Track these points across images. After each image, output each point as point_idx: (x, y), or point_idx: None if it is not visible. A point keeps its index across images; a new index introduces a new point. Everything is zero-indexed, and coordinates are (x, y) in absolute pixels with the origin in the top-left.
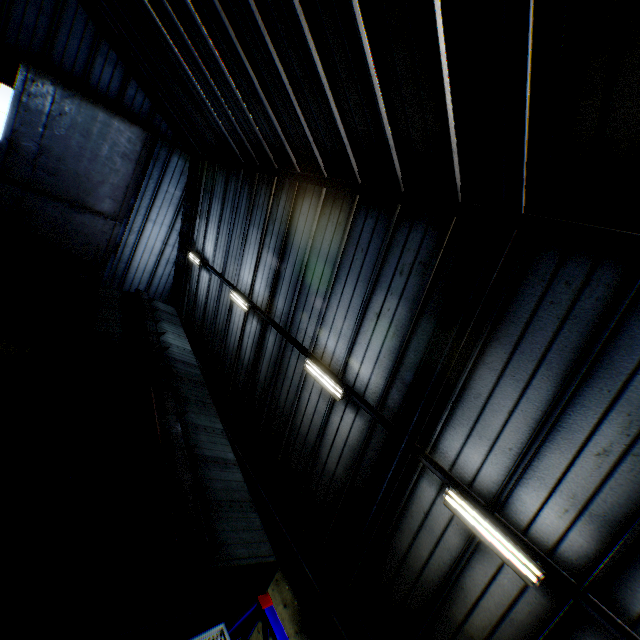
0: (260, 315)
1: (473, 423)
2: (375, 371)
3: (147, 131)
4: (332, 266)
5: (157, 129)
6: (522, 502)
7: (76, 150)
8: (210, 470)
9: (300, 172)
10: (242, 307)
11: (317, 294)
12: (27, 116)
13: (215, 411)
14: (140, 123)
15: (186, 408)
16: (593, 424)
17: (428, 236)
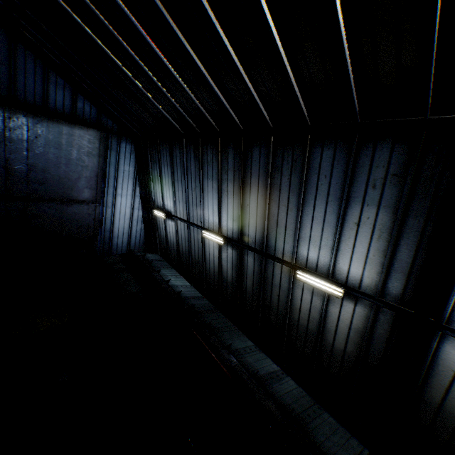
0: (236, 244)
1: None
2: (366, 268)
3: (100, 130)
4: (297, 194)
5: (105, 126)
6: None
7: (54, 160)
8: (274, 387)
9: (243, 129)
10: (217, 242)
11: (287, 218)
12: (12, 146)
13: (239, 331)
14: (92, 126)
15: (222, 337)
16: None
17: (396, 152)
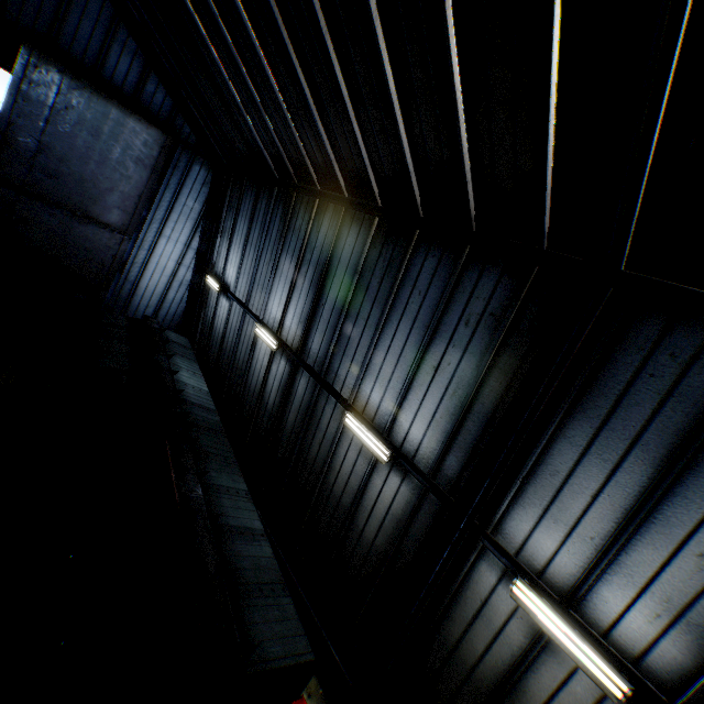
0: (291, 355)
1: (547, 504)
2: (429, 432)
3: (167, 134)
4: (382, 307)
5: (178, 132)
6: (603, 600)
7: (82, 150)
8: (236, 544)
9: (348, 196)
10: (269, 344)
11: (361, 338)
12: (26, 107)
13: (238, 467)
14: (159, 124)
15: (206, 465)
16: (696, 519)
17: (502, 284)
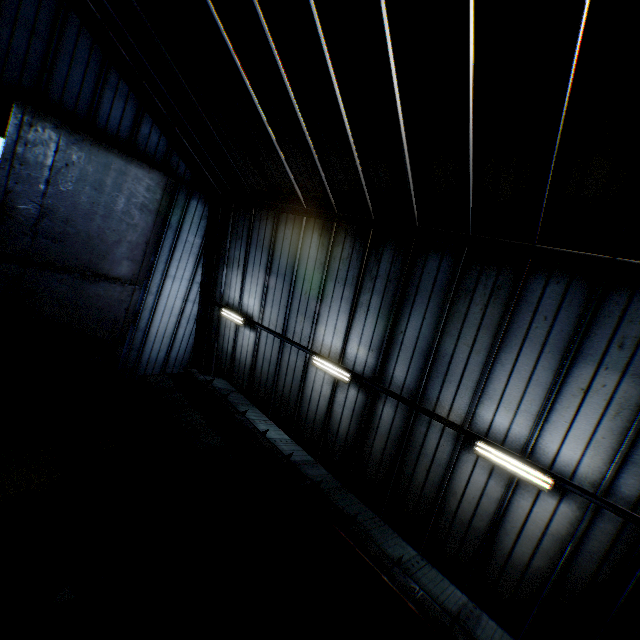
0: (370, 385)
1: None
2: (588, 453)
3: (167, 175)
4: (491, 333)
5: (174, 171)
6: None
7: (86, 207)
8: (480, 635)
9: (419, 226)
10: (338, 376)
11: (467, 363)
12: (23, 170)
13: (388, 527)
14: (156, 165)
15: (375, 540)
16: None
17: None
